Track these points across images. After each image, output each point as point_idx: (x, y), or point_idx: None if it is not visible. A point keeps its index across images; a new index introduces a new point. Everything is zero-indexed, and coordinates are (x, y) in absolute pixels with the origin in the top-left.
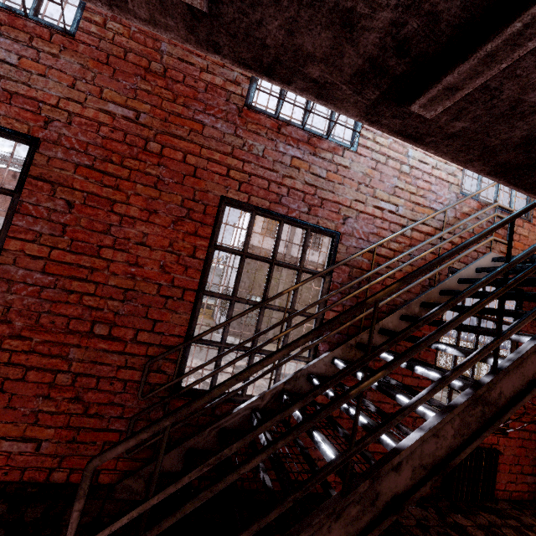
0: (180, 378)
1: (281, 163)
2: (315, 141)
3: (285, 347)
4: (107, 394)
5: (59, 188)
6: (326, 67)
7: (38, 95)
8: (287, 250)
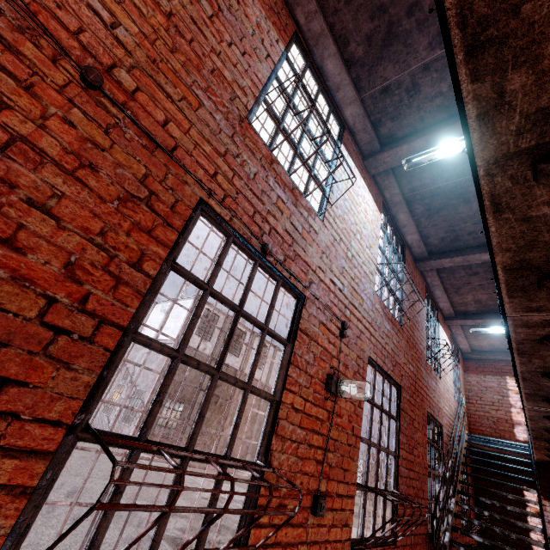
0: (439, 527)
1: (433, 389)
2: (436, 376)
3: (543, 511)
4: (419, 545)
5: (405, 414)
6: (544, 424)
7: (400, 361)
8: (215, 354)
